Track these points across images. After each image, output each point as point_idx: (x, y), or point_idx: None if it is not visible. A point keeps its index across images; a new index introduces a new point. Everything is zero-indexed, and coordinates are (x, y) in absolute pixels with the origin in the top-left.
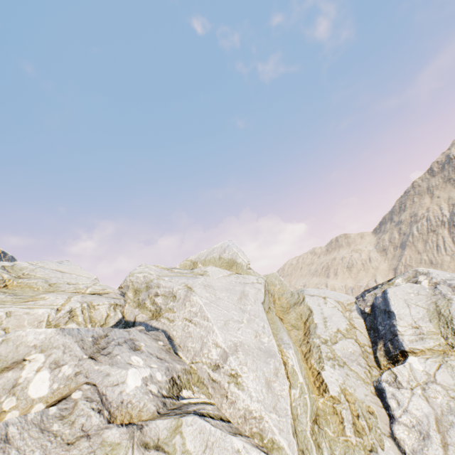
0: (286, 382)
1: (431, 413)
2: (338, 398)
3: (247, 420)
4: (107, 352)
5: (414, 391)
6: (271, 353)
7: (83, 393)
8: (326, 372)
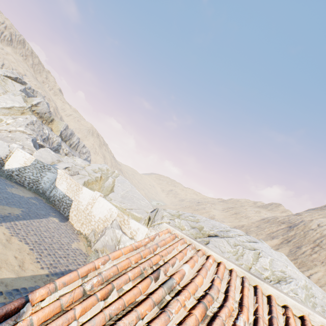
0: None
1: None
2: None
3: None
4: None
5: None
6: None
7: None
8: None
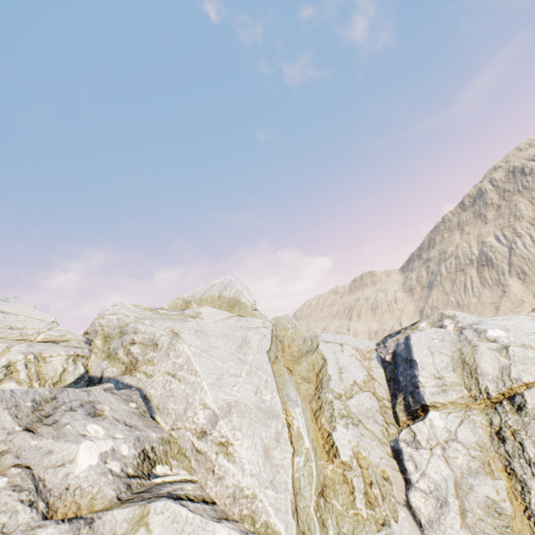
0: (289, 448)
1: (451, 476)
2: (349, 464)
3: (237, 500)
4: (53, 420)
5: (433, 451)
6: (274, 413)
7: (9, 480)
8: (338, 433)
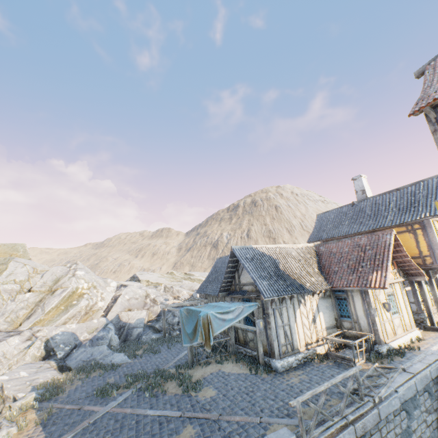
0: None
1: (13, 308)
2: None
3: None
4: None
5: (17, 303)
6: None
7: None
8: None
